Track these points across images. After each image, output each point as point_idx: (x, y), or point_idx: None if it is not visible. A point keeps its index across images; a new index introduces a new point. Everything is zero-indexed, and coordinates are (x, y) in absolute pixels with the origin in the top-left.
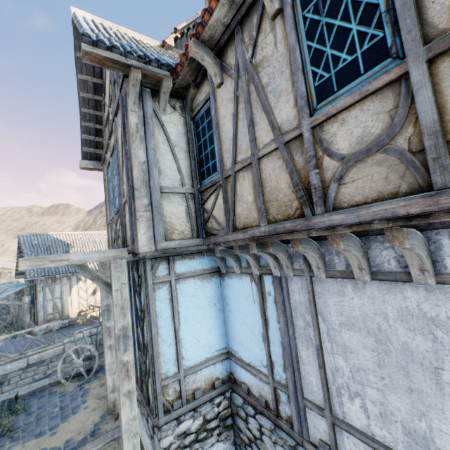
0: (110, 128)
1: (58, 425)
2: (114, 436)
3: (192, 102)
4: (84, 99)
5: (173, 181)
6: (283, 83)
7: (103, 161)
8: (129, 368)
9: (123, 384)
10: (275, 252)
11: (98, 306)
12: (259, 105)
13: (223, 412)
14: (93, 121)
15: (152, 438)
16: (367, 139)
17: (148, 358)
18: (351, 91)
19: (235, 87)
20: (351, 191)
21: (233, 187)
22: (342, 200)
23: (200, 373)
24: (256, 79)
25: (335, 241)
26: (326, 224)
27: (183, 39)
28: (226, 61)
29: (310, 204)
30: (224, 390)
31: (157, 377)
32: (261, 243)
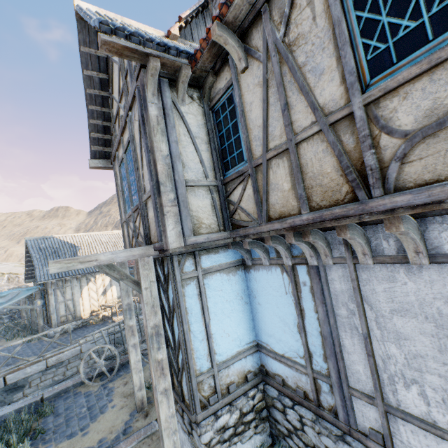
0: (123, 123)
1: (88, 425)
2: (147, 434)
3: (210, 91)
4: (91, 96)
5: (196, 173)
6: (325, 60)
7: (113, 159)
8: (163, 366)
9: (159, 383)
10: (314, 240)
11: (109, 305)
12: (294, 86)
13: (258, 404)
14: (100, 118)
15: (189, 434)
16: (438, 112)
17: (180, 355)
18: (416, 60)
19: (264, 70)
20: (419, 169)
21: (265, 176)
22: (406, 180)
23: (233, 367)
24: (291, 58)
25: (393, 224)
26: (387, 207)
27: (186, 28)
28: (251, 43)
29: (364, 187)
30: (257, 383)
31: (192, 373)
32: (297, 232)
